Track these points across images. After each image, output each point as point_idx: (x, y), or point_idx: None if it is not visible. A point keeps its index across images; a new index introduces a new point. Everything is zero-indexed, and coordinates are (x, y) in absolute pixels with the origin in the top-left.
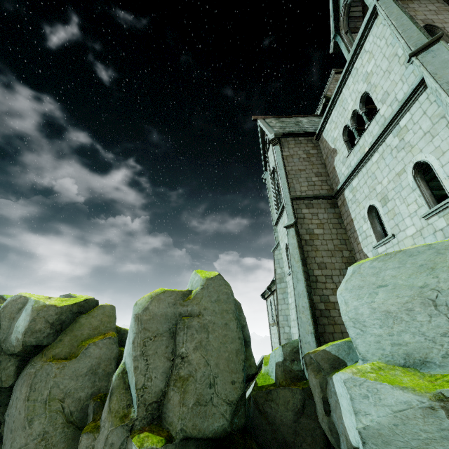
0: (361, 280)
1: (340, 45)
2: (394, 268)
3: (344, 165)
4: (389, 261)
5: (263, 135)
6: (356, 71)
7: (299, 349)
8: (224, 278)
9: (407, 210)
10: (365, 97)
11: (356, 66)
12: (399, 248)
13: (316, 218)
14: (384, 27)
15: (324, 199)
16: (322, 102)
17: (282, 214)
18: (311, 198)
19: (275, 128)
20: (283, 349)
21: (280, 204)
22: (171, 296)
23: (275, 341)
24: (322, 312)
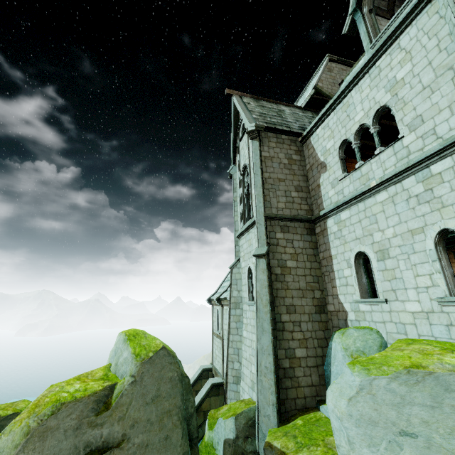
0: (374, 408)
1: (359, 26)
2: (425, 406)
3: (334, 188)
4: (416, 389)
5: (237, 118)
6: (379, 71)
7: (256, 422)
8: (169, 352)
9: (415, 280)
10: (382, 112)
11: (379, 64)
12: (391, 318)
13: (290, 246)
14: (441, 19)
15: (302, 222)
16: (306, 90)
17: (249, 229)
18: (288, 219)
19: (254, 113)
20: (236, 421)
21: (248, 213)
22: (72, 413)
23: (217, 354)
24: (286, 371)
